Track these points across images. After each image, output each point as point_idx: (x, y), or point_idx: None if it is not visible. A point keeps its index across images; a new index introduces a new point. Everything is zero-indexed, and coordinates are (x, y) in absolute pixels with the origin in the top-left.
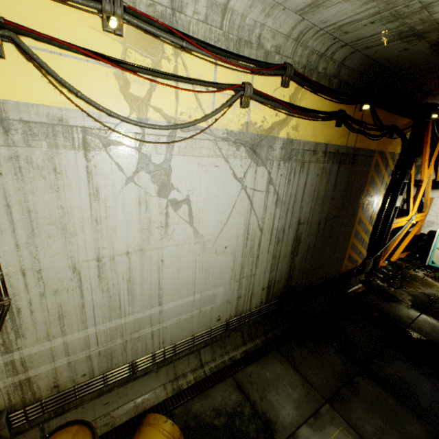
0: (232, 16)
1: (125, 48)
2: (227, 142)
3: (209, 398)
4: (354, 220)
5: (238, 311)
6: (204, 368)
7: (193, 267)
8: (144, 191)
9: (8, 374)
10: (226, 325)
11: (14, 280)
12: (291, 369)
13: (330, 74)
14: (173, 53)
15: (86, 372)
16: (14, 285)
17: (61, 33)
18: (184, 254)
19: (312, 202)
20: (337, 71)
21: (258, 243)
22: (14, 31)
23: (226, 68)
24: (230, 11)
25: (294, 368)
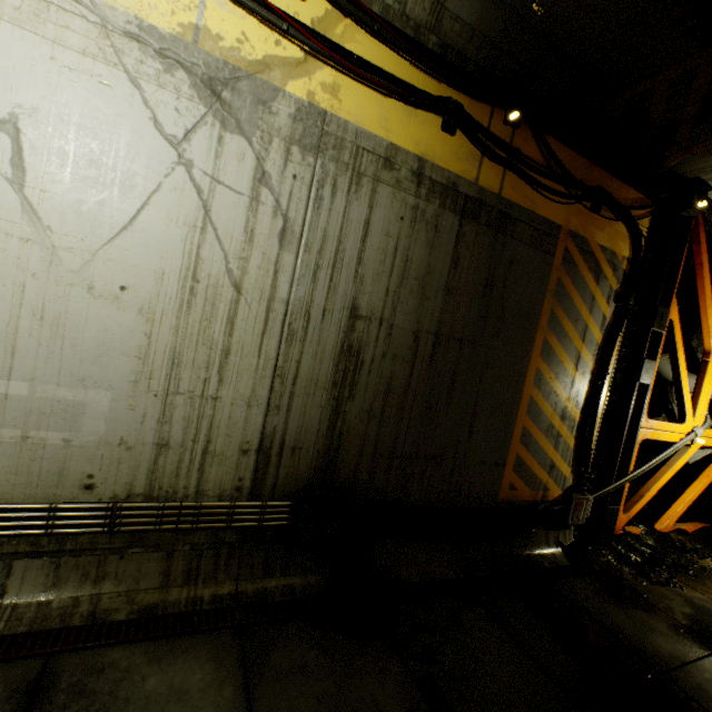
0: None
1: None
2: (139, 45)
3: None
4: (524, 372)
5: (158, 487)
6: None
7: (12, 300)
8: None
9: None
10: (110, 512)
11: None
12: (235, 688)
13: (416, 19)
14: None
15: None
16: None
17: None
18: None
19: (391, 276)
20: (434, 21)
21: (227, 318)
22: None
23: None
24: None
25: (245, 688)
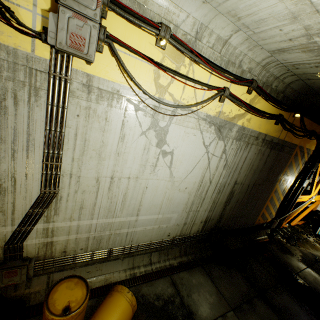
0: (228, 47)
1: (163, 56)
2: (205, 121)
3: (153, 286)
4: (272, 189)
5: (182, 233)
6: (152, 265)
7: (163, 196)
8: (149, 141)
9: (42, 236)
10: (172, 240)
11: (64, 179)
12: (210, 282)
13: (279, 90)
14: (189, 63)
15: (83, 248)
16: (64, 181)
17: (133, 43)
18: (160, 186)
19: (247, 170)
20: (284, 89)
21: (206, 190)
22: (112, 40)
23: (216, 77)
24: (228, 44)
25: (212, 282)
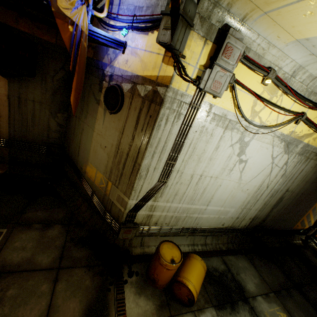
0: (315, 81)
1: (263, 90)
2: (278, 138)
3: (210, 261)
4: None
5: (232, 225)
6: (206, 246)
7: (229, 193)
8: (233, 151)
9: (148, 210)
10: (224, 229)
11: (173, 173)
12: (253, 268)
13: None
14: (280, 94)
15: (167, 223)
16: (172, 175)
17: (246, 82)
18: (229, 186)
19: (300, 181)
20: None
21: (261, 193)
22: (235, 82)
23: (298, 104)
24: (316, 79)
25: (255, 268)
